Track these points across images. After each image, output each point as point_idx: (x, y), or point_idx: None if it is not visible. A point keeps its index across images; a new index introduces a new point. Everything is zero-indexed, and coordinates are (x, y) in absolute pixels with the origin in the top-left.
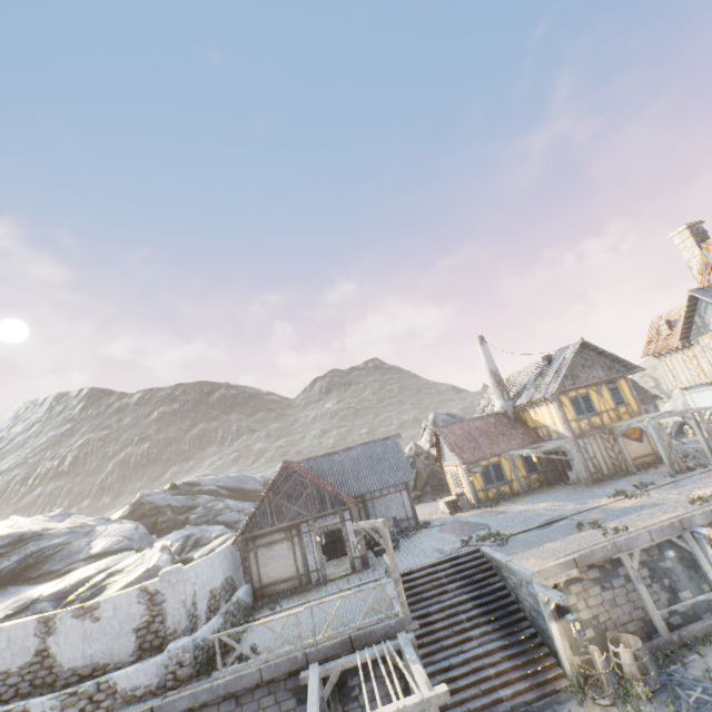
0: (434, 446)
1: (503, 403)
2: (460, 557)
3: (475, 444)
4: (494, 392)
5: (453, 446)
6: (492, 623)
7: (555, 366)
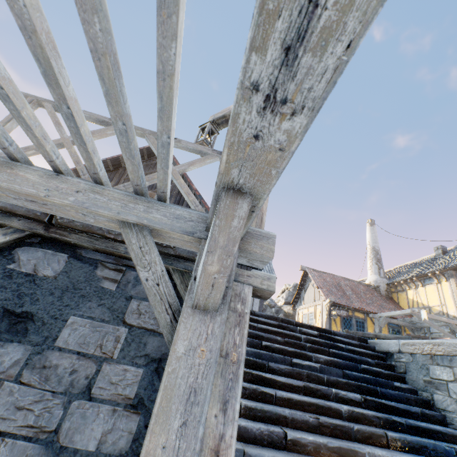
0: (287, 304)
1: (378, 277)
2: (333, 335)
3: (343, 294)
4: (371, 266)
5: (320, 284)
6: (415, 455)
7: (455, 252)
